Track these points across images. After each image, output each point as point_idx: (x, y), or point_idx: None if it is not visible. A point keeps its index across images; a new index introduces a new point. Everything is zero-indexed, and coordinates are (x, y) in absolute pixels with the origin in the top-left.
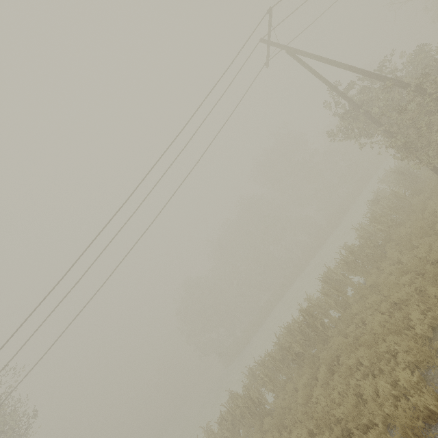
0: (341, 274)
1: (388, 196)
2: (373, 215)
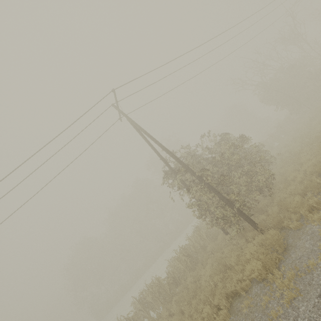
0: (151, 297)
1: (196, 234)
2: (182, 250)
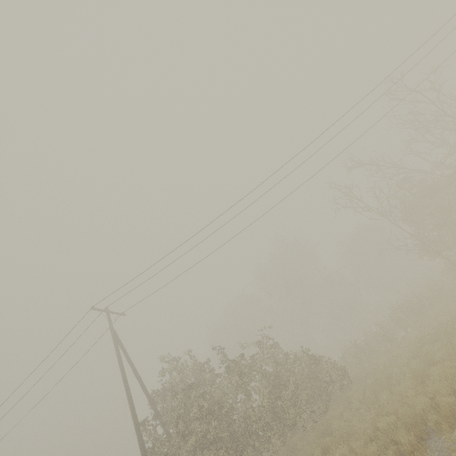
0: None
1: None
2: None
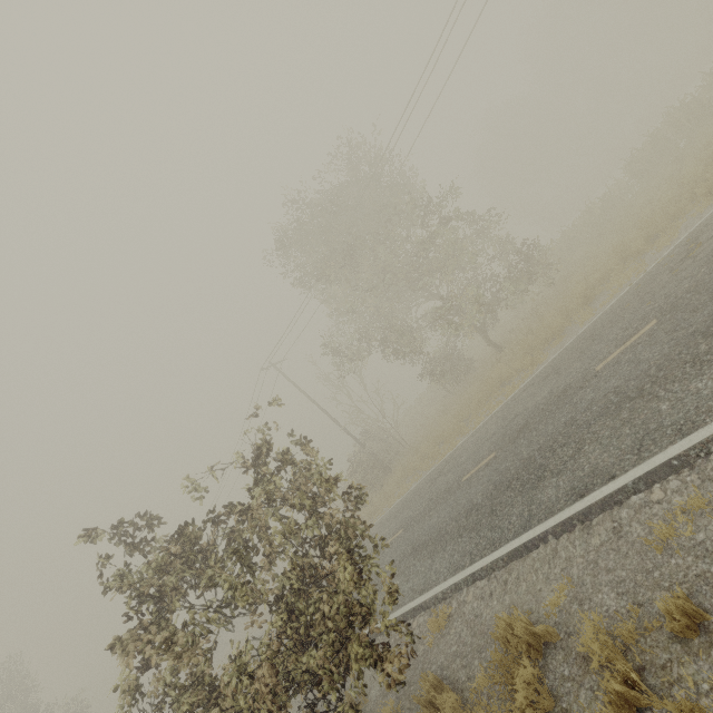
0: None
1: None
2: None
